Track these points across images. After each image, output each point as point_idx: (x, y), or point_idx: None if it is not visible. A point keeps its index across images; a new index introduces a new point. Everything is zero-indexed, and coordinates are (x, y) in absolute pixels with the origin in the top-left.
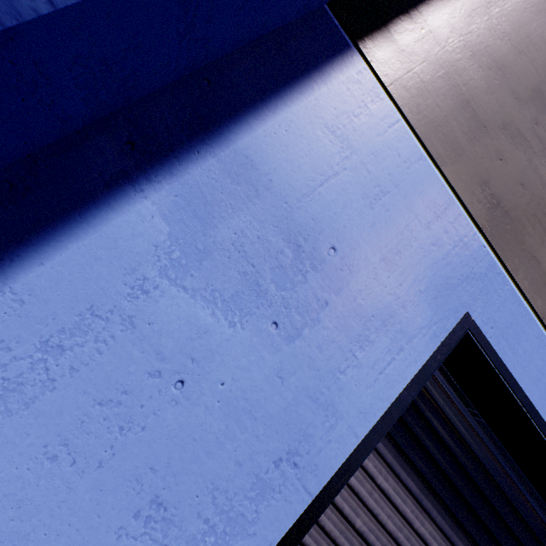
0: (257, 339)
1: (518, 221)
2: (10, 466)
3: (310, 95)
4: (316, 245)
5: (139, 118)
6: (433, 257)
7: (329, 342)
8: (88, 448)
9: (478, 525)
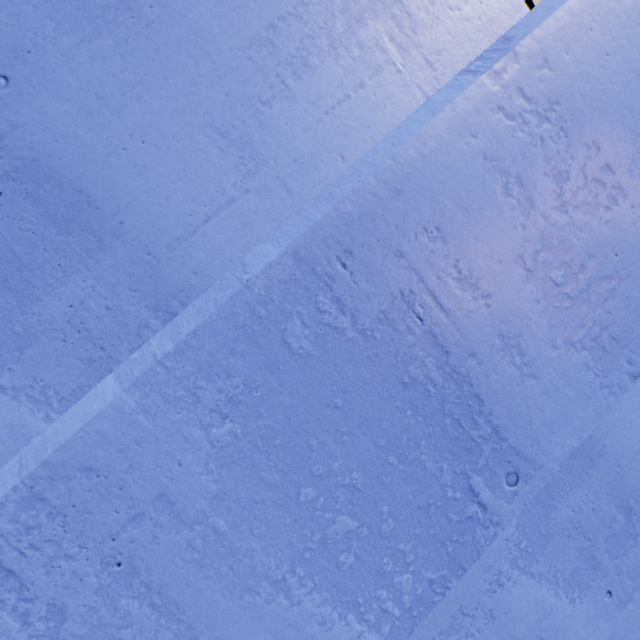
0: (593, 610)
1: None
2: None
3: None
4: None
5: None
6: None
7: None
8: None
9: None
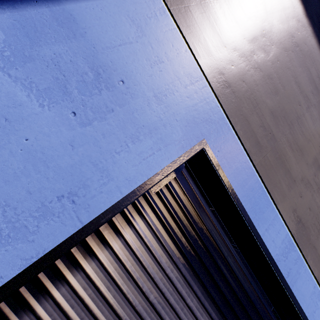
0: (59, 119)
1: (239, 99)
2: None
3: None
4: (111, 76)
5: None
6: (187, 104)
7: (111, 133)
8: None
9: (208, 276)
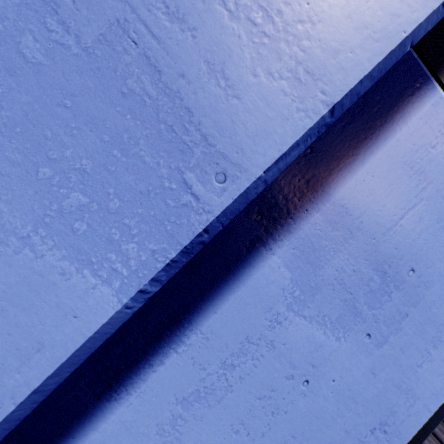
0: (355, 347)
1: None
2: (214, 436)
3: (392, 138)
4: (398, 269)
5: (263, 192)
6: None
7: (409, 344)
8: (255, 425)
9: None
